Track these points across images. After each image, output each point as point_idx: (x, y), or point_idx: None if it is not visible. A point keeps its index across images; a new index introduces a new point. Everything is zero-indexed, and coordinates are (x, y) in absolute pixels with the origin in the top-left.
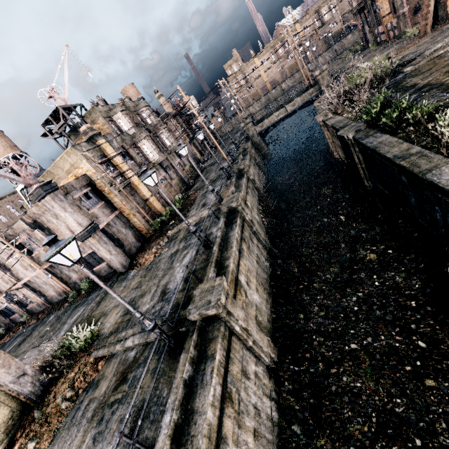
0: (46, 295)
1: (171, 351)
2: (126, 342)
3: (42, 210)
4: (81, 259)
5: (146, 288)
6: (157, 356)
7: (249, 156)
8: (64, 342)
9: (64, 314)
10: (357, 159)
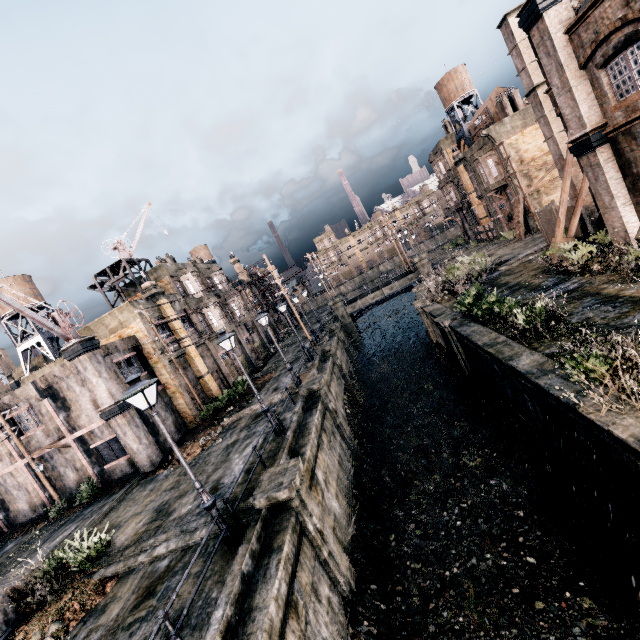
0: (11, 509)
1: (224, 548)
2: (156, 548)
3: (67, 373)
4: (92, 449)
5: (188, 487)
6: (203, 557)
7: (337, 338)
8: (51, 560)
9: (36, 538)
10: (456, 349)
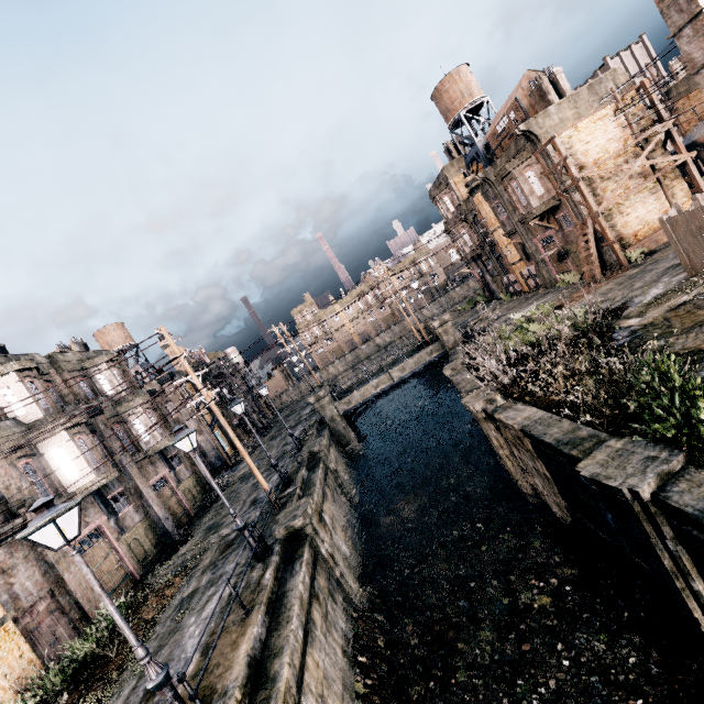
0: None
1: None
2: None
3: None
4: None
5: None
6: None
7: (322, 470)
8: None
9: None
10: (670, 560)
